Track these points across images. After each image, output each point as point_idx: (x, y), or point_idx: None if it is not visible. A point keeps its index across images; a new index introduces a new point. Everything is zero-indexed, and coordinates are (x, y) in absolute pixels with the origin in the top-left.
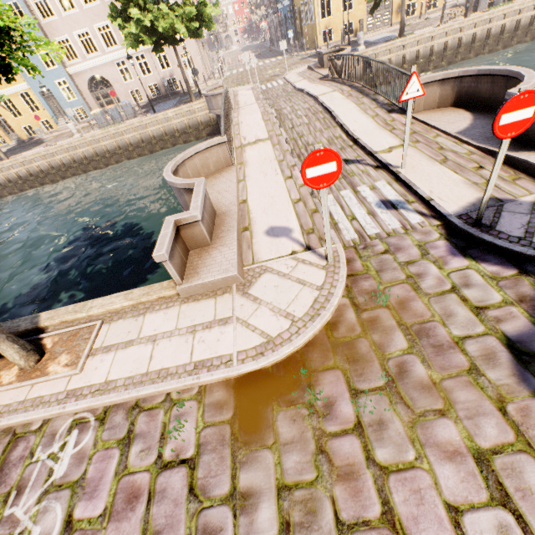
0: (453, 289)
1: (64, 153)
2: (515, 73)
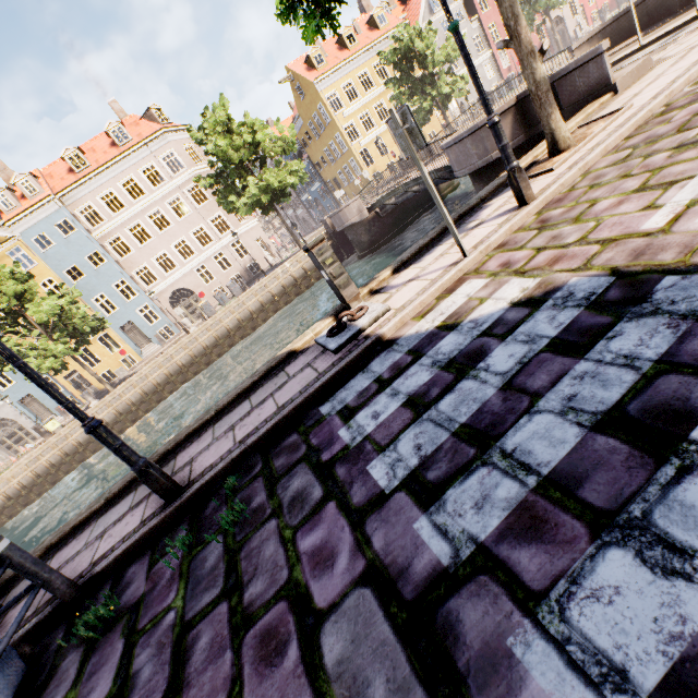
0: None
1: (183, 351)
2: None
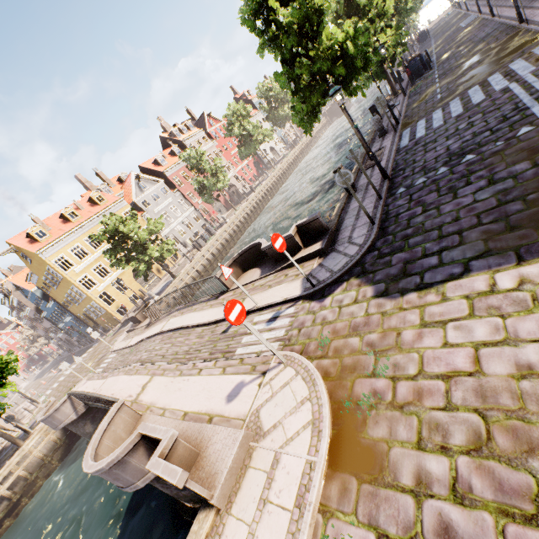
0: (340, 307)
1: None
2: (255, 244)
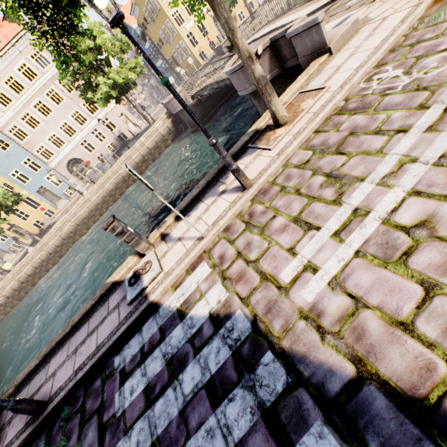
0: None
1: (82, 209)
2: None
